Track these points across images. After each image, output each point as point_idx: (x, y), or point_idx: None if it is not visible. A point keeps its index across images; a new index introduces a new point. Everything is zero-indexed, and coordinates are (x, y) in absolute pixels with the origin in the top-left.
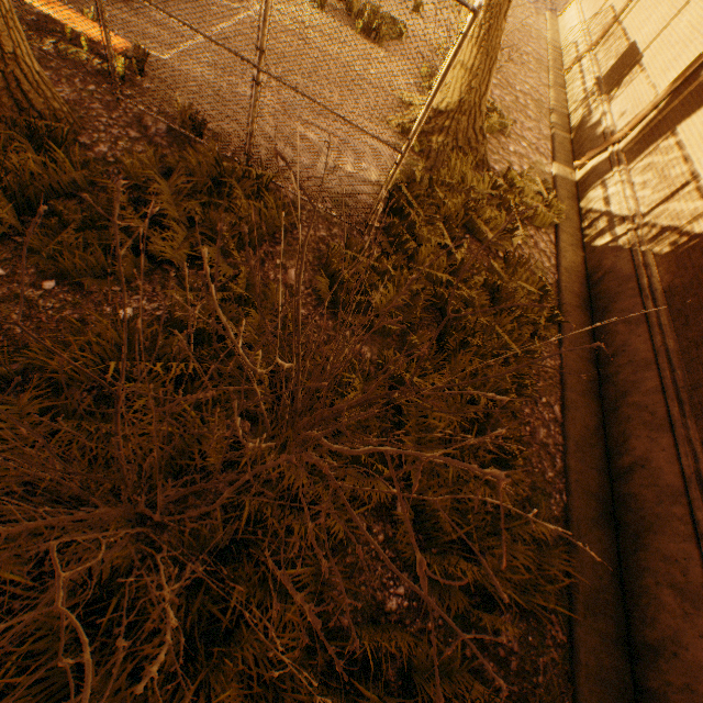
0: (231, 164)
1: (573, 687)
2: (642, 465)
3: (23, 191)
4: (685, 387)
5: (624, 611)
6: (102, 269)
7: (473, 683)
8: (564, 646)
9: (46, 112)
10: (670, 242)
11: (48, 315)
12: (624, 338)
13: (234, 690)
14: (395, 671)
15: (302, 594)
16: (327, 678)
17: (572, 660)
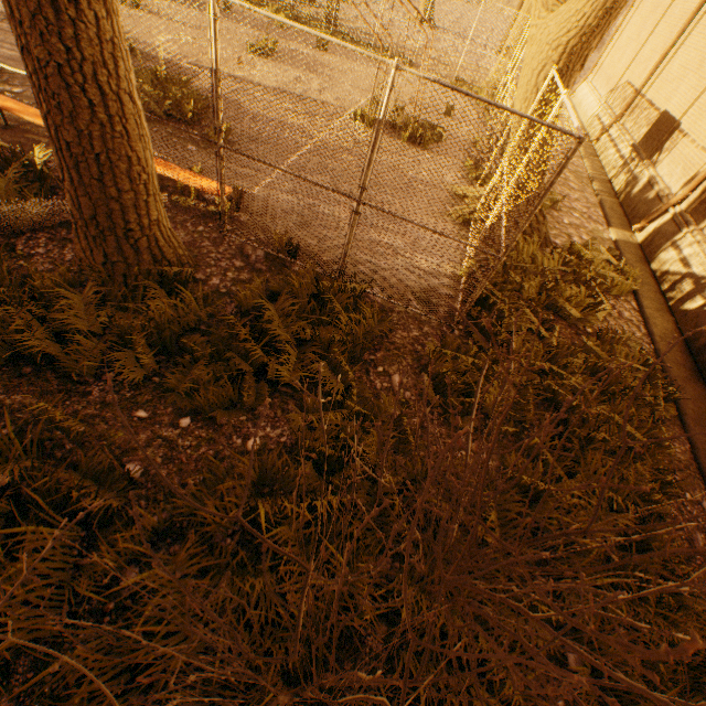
0: (329, 281)
1: None
2: None
3: (160, 334)
4: None
5: None
6: (228, 399)
7: None
8: None
9: (174, 259)
10: None
11: (187, 455)
12: None
13: None
14: None
15: None
16: None
17: None
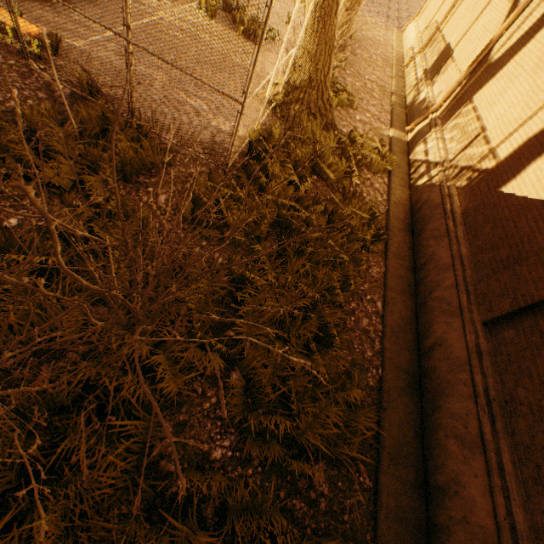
0: (115, 116)
1: (375, 524)
2: (440, 344)
3: None
4: (473, 282)
5: (424, 461)
6: None
7: (280, 519)
8: (370, 490)
9: None
10: (467, 177)
11: None
12: (432, 250)
13: (53, 522)
14: (214, 510)
15: (128, 442)
16: (149, 515)
17: (376, 502)
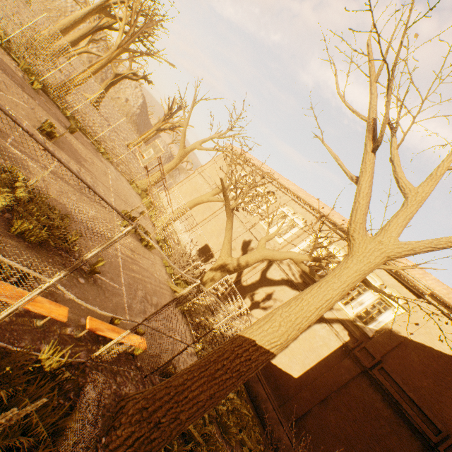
0: None
1: None
2: (280, 440)
3: None
4: (278, 406)
5: None
6: None
7: None
8: None
9: None
10: None
11: None
12: (257, 388)
13: None
14: None
15: None
16: None
17: None
